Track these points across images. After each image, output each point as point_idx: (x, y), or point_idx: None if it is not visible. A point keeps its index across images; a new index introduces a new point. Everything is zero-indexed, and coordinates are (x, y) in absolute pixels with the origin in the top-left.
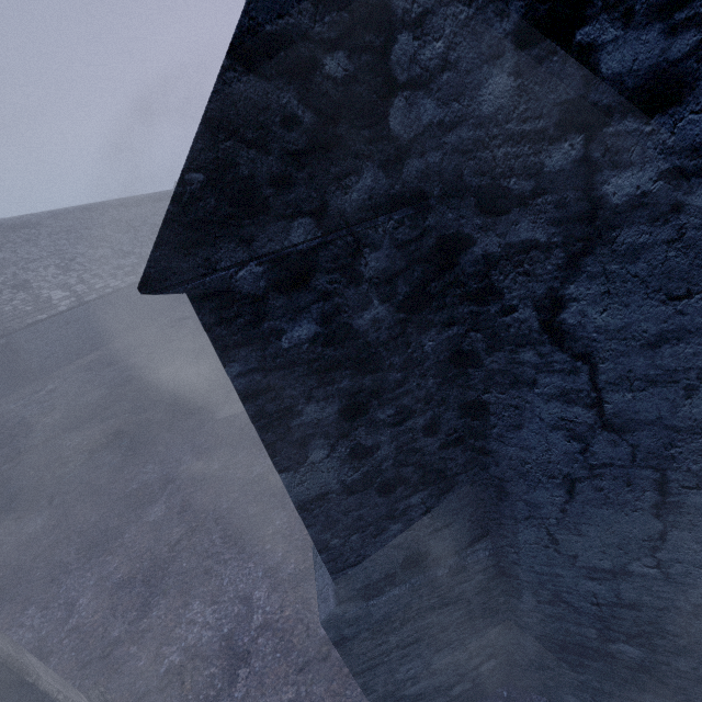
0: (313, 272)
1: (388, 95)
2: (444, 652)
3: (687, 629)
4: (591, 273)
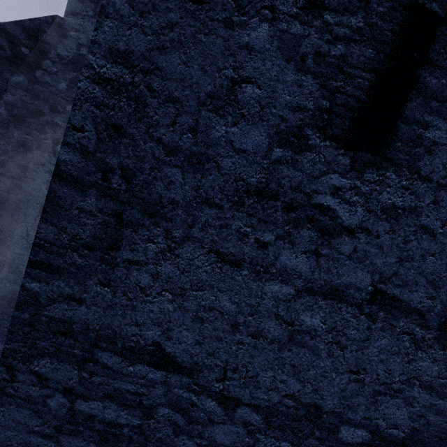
0: None
1: (38, 68)
2: None
3: None
4: None
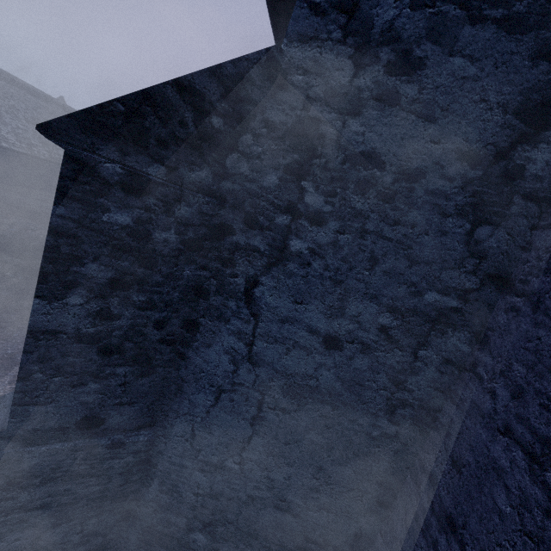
0: (149, 193)
1: (232, 150)
2: (61, 528)
3: (238, 516)
4: (273, 275)
